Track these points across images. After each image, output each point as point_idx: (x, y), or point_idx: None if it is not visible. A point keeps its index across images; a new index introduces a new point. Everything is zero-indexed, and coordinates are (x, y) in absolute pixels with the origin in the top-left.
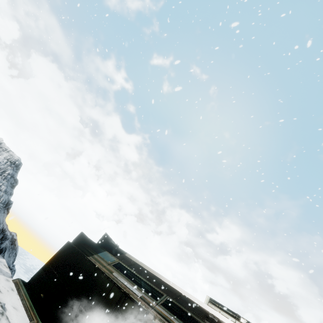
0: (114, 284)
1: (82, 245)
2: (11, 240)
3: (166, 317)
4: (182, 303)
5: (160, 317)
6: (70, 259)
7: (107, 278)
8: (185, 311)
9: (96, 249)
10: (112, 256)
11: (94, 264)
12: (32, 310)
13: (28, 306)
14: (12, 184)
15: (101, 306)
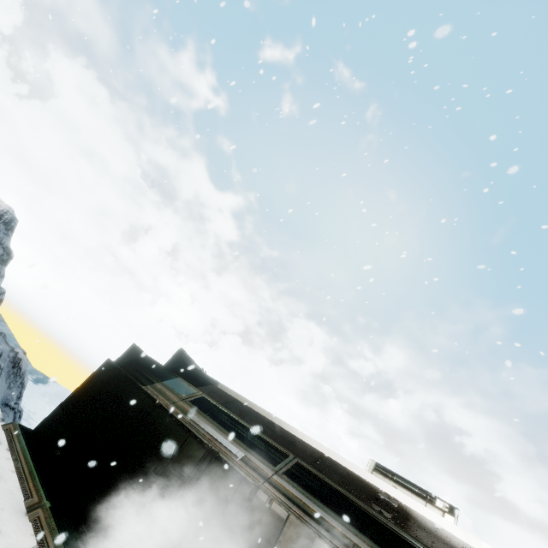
0: (190, 435)
1: (134, 366)
2: (13, 361)
3: (294, 499)
4: (325, 471)
5: (282, 498)
6: (110, 389)
7: (177, 423)
8: (332, 487)
9: (160, 373)
10: (190, 385)
11: (152, 399)
12: (31, 479)
13: (25, 472)
14: (1, 258)
15: (164, 474)
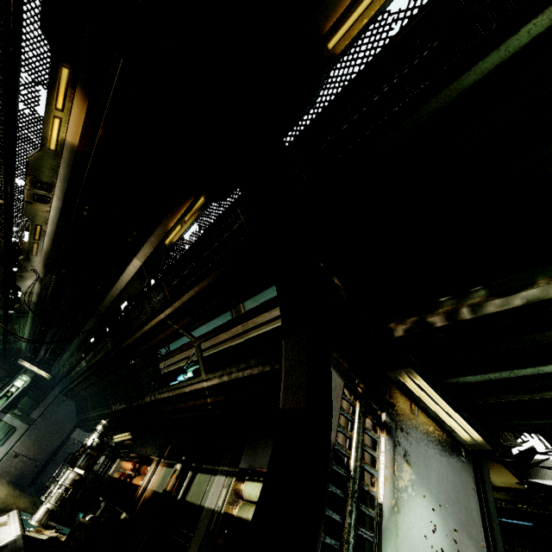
0: None
1: None
2: None
3: None
4: None
5: None
6: None
7: None
8: None
9: None
10: None
11: None
12: None
13: None
14: None
15: None
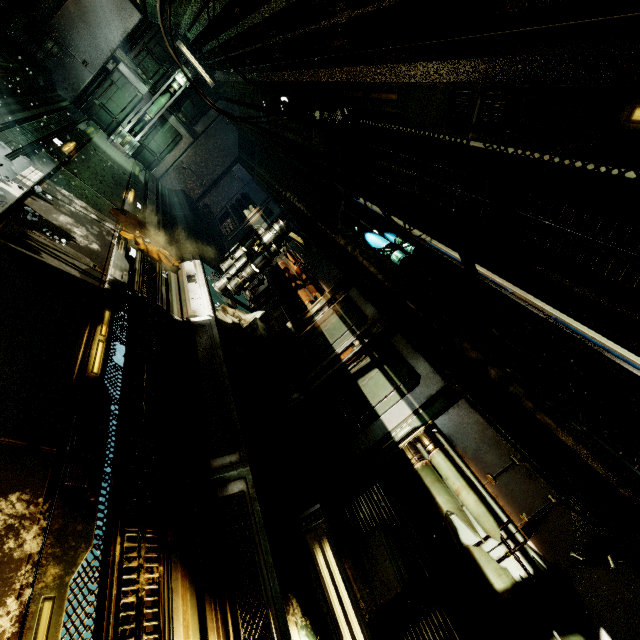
0: None
1: None
2: None
3: None
4: None
5: None
6: None
7: None
8: None
9: None
10: None
11: None
12: None
13: None
14: None
15: None
